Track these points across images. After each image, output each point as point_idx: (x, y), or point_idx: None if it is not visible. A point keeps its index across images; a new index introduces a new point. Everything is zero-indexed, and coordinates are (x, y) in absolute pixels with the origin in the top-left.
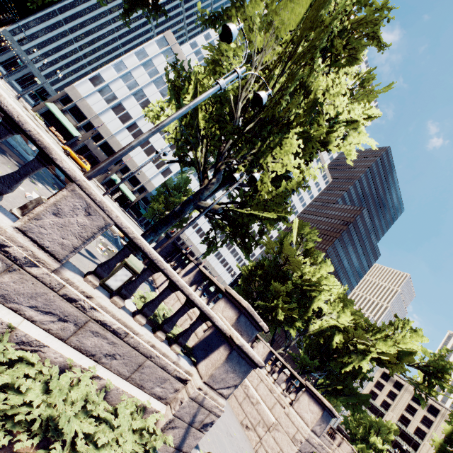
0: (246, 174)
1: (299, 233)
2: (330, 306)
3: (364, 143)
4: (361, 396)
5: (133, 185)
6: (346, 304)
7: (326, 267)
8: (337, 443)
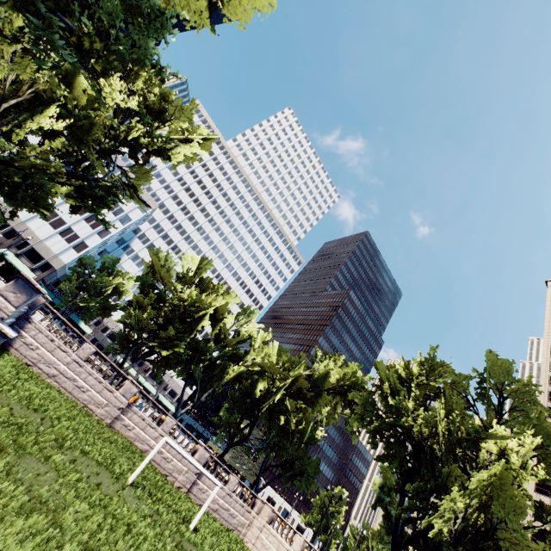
0: (67, 170)
1: (198, 268)
2: (253, 351)
3: (194, 152)
4: (310, 462)
5: (33, 261)
6: (280, 353)
7: (231, 300)
8: (257, 510)
